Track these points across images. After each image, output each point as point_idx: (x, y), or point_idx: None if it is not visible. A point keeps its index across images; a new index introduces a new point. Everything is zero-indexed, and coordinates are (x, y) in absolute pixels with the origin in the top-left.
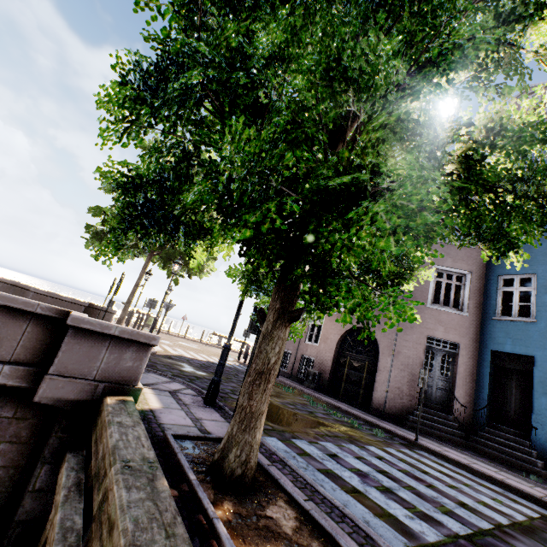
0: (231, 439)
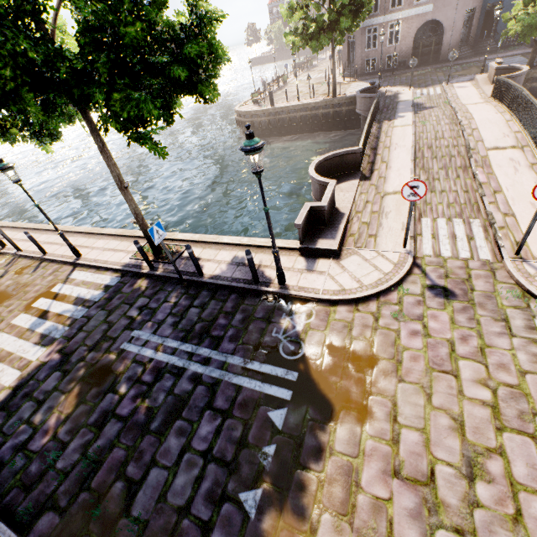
0: (532, 63)
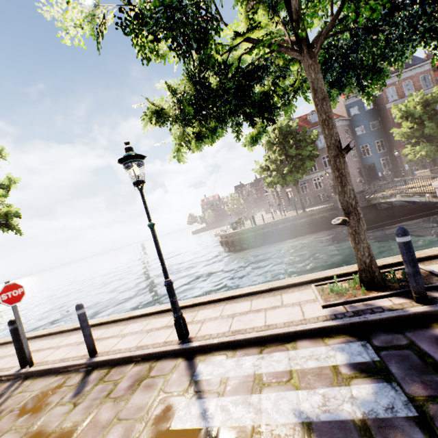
0: None
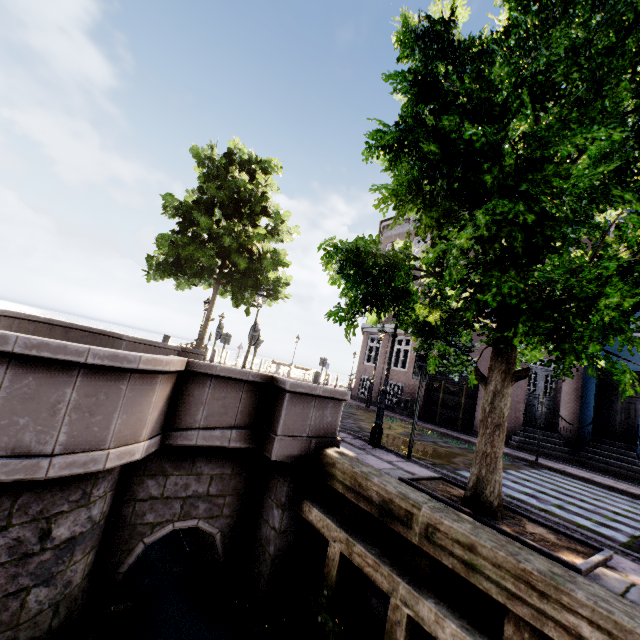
0: (481, 479)
